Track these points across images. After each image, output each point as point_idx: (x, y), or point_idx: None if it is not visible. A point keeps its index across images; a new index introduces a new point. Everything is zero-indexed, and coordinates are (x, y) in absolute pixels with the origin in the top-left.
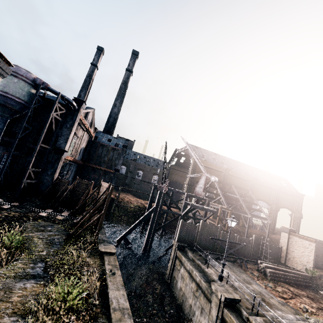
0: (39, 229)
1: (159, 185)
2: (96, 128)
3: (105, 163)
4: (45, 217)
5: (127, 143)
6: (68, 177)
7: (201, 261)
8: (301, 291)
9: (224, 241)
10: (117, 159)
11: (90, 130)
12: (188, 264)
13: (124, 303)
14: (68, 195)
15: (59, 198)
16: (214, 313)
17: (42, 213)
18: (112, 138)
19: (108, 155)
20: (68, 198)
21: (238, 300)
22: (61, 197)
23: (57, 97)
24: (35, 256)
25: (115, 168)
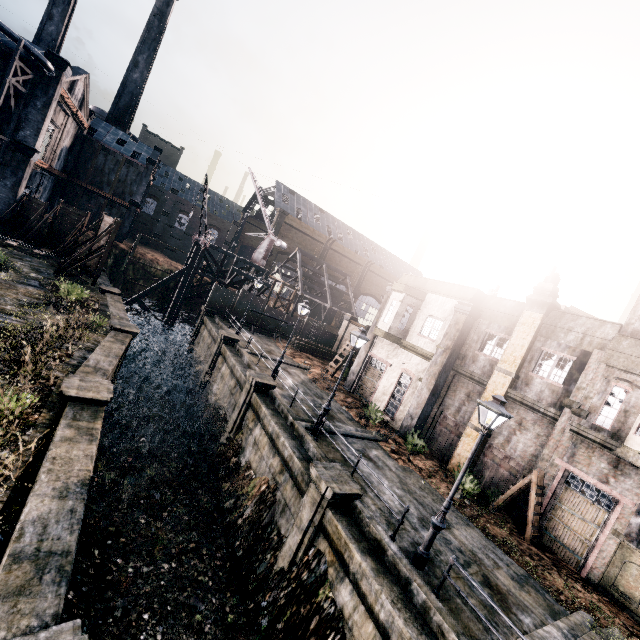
0: (15, 257)
1: (195, 237)
2: (92, 111)
3: (111, 185)
4: (17, 247)
5: (158, 156)
6: (39, 198)
7: (228, 325)
8: (319, 360)
9: (268, 317)
10: (135, 184)
11: (80, 117)
12: (210, 325)
13: (125, 316)
14: (46, 225)
15: (31, 227)
16: (215, 350)
17: (9, 241)
18: (127, 138)
19: (117, 172)
20: (44, 232)
21: (238, 340)
22: (34, 227)
23: (17, 47)
24: (24, 275)
25: (132, 200)
